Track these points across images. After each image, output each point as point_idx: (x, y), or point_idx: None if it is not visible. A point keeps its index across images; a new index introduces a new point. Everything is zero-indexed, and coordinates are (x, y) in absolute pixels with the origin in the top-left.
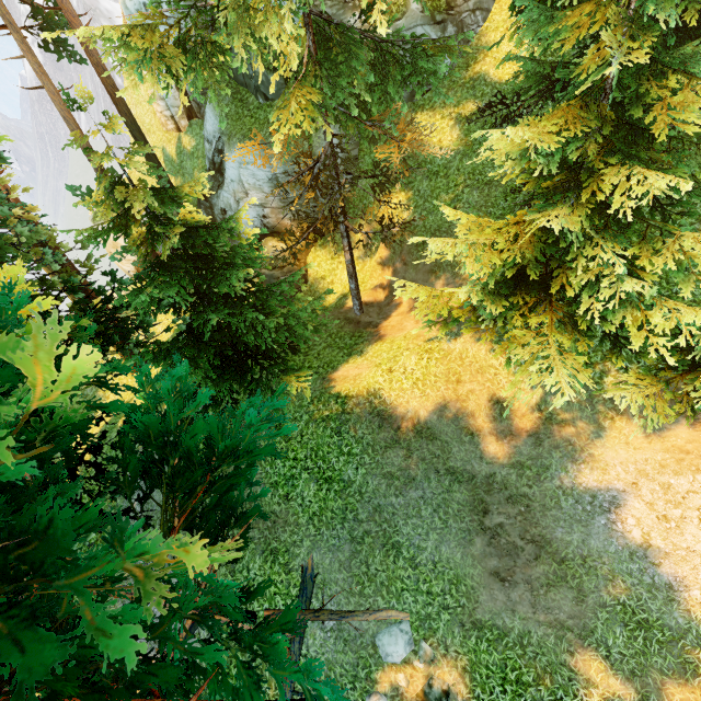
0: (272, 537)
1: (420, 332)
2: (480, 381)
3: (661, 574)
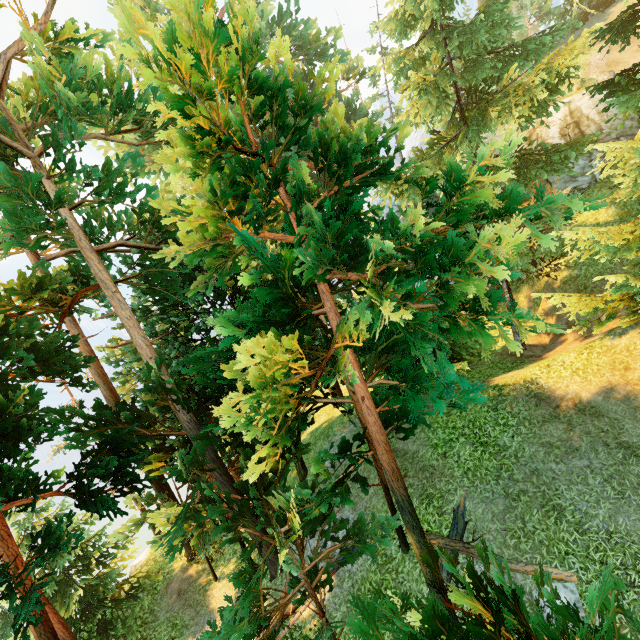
0: (428, 484)
1: (581, 343)
2: None
3: None
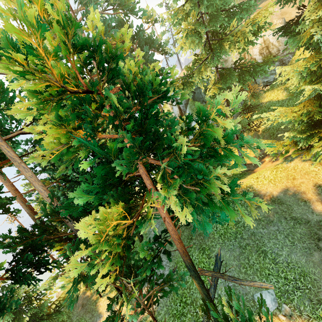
0: (202, 243)
1: (272, 164)
2: (307, 178)
3: None
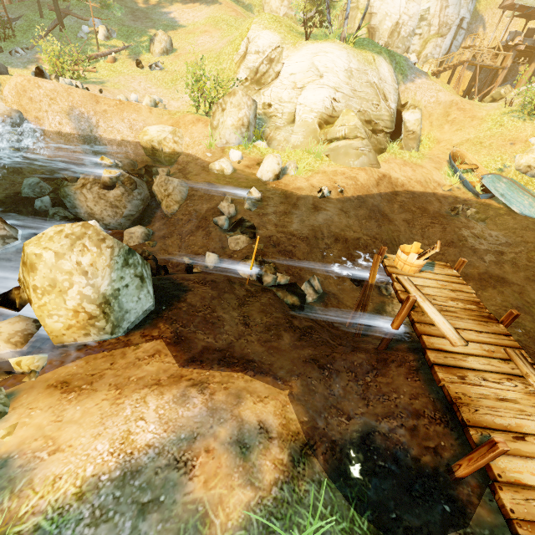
0: None
1: None
2: None
3: (175, 20)
